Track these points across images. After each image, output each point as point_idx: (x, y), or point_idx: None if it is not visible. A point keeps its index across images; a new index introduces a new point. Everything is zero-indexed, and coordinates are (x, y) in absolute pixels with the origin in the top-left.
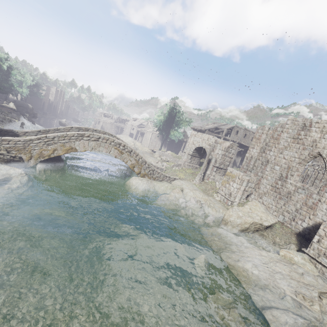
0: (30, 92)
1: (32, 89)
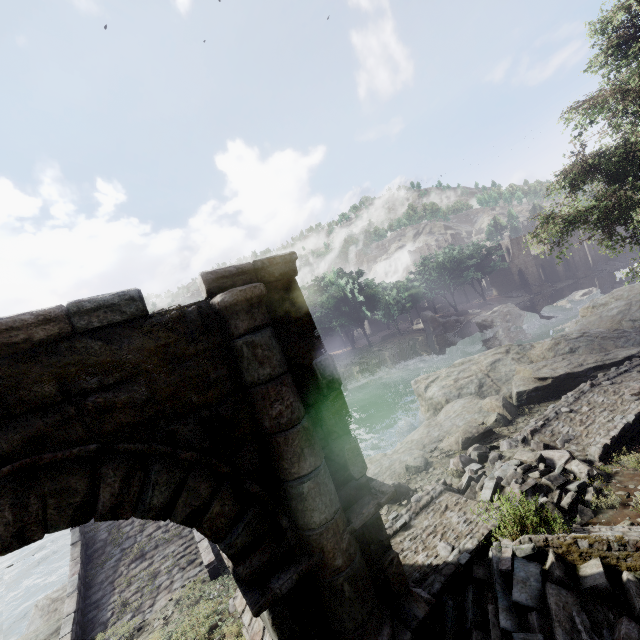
0: (454, 281)
1: (455, 275)
